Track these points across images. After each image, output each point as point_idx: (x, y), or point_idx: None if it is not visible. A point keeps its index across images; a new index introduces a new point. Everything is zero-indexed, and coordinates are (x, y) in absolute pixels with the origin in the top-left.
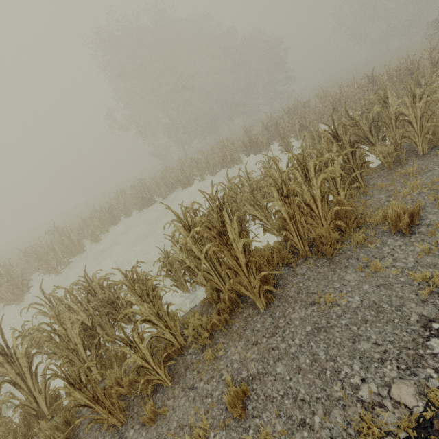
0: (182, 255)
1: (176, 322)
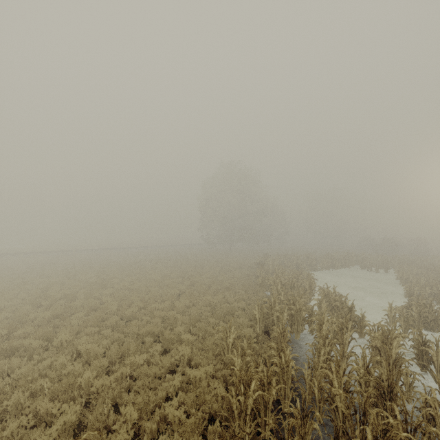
0: None
1: None
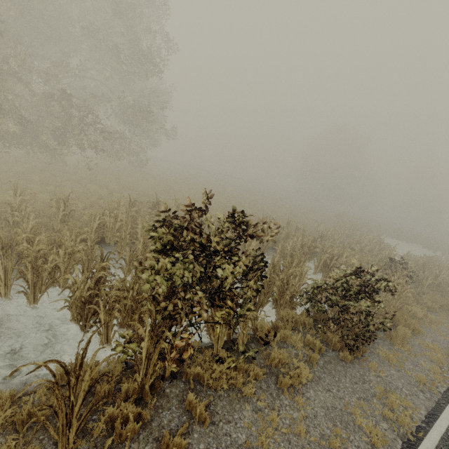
0: None
1: None
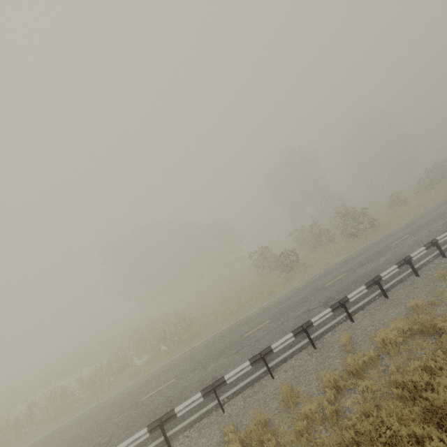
0: None
1: None
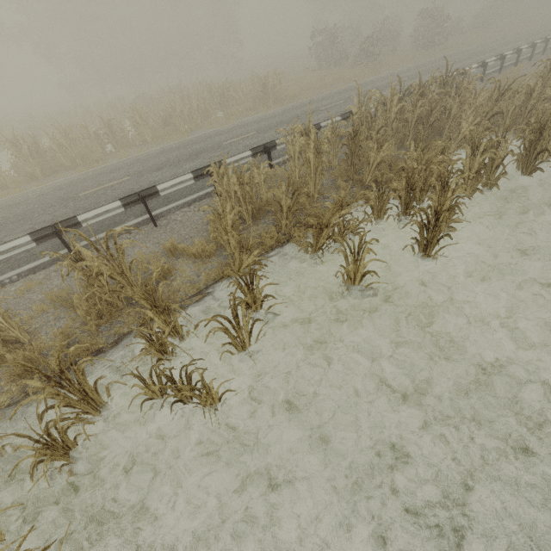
0: (18, 160)
1: (5, 176)
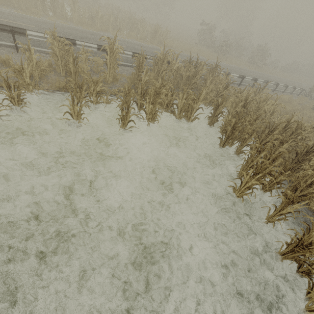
0: None
1: None
